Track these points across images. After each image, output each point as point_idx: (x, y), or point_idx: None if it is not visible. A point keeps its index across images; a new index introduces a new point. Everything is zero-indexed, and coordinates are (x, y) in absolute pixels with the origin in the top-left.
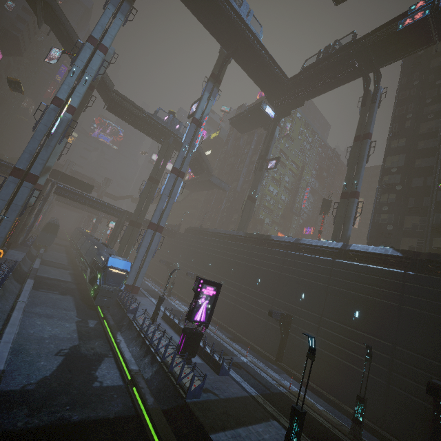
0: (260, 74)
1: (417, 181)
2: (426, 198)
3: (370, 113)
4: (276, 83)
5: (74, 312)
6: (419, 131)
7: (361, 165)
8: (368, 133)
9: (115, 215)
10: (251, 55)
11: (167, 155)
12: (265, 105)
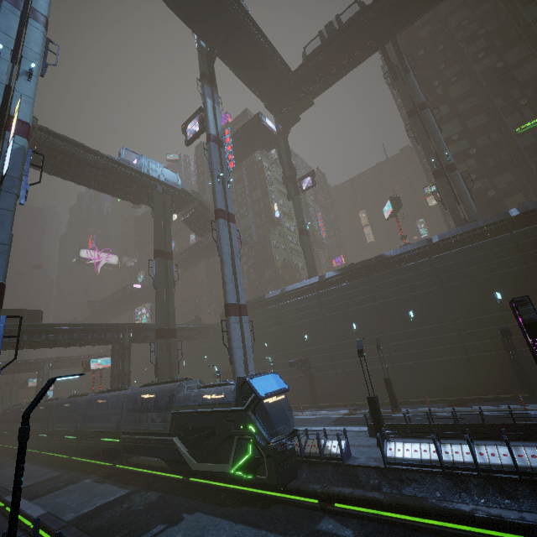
0: (258, 71)
1: (481, 141)
2: (502, 152)
3: (410, 83)
4: (279, 80)
5: (269, 536)
6: (451, 96)
7: (437, 135)
8: (422, 102)
9: (110, 340)
10: (245, 44)
11: (166, 212)
12: (263, 117)
